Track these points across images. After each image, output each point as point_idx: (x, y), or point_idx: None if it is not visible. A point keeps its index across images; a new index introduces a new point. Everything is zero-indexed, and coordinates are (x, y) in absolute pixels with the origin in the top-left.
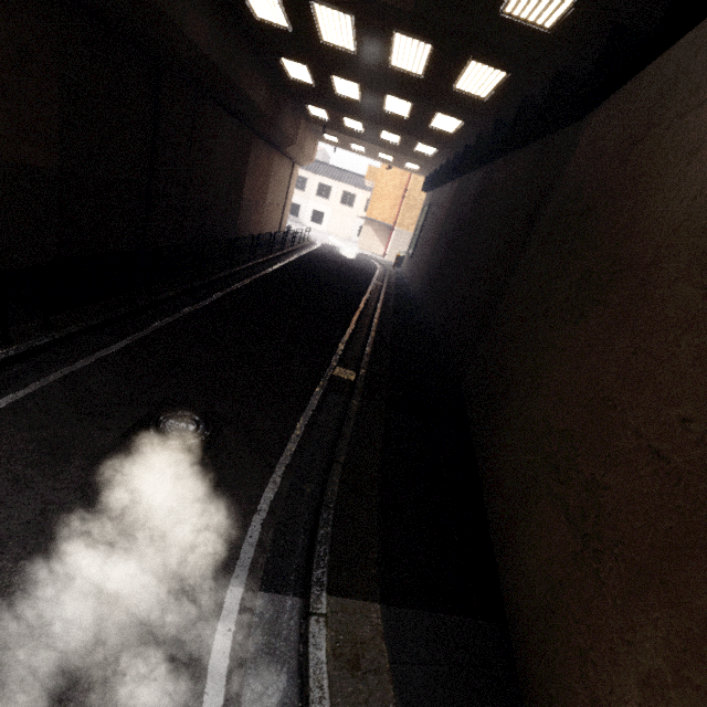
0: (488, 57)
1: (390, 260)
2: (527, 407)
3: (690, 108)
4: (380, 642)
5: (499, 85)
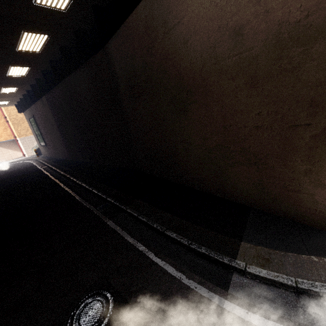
0: (34, 29)
1: (30, 155)
2: (189, 152)
3: (169, 29)
4: (257, 247)
5: (45, 42)
